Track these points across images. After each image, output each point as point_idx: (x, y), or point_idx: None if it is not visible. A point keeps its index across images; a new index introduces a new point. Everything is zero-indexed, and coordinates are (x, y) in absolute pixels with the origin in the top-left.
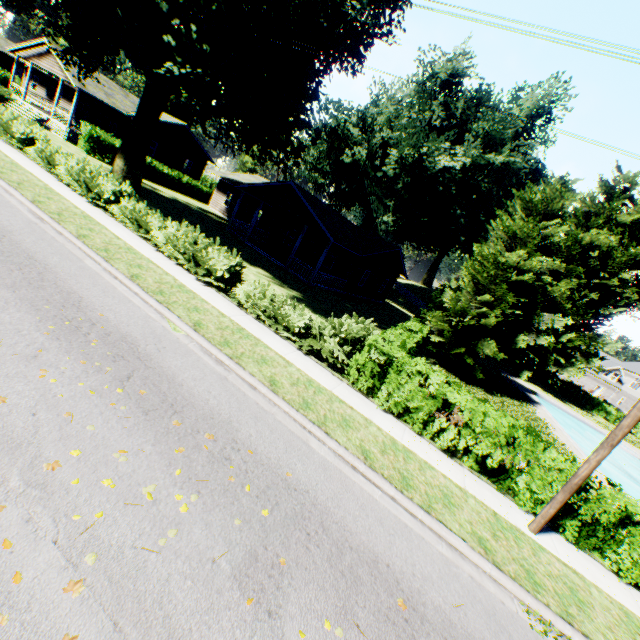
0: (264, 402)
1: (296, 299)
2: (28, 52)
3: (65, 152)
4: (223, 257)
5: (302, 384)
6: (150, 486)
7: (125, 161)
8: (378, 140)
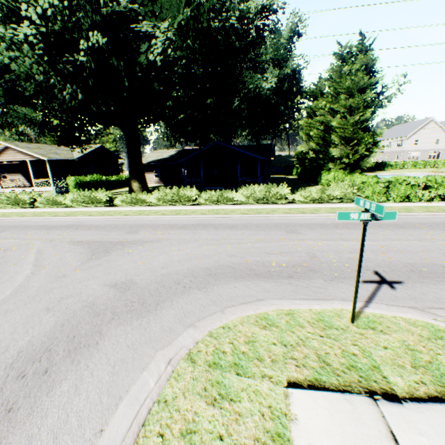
0: None
1: None
2: None
3: None
4: (280, 189)
5: None
6: (444, 233)
7: (138, 182)
8: None
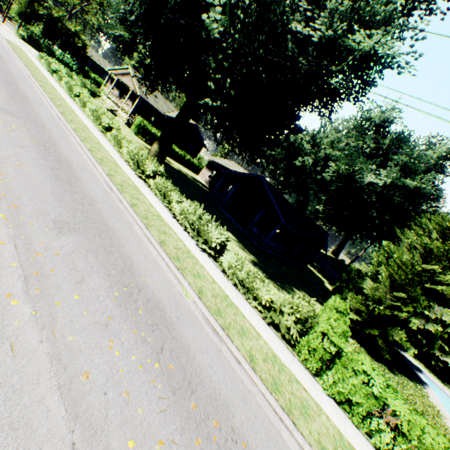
0: (246, 379)
1: (254, 263)
2: (117, 71)
3: (123, 133)
4: (217, 232)
5: (270, 360)
6: None
7: (159, 146)
8: (322, 154)
